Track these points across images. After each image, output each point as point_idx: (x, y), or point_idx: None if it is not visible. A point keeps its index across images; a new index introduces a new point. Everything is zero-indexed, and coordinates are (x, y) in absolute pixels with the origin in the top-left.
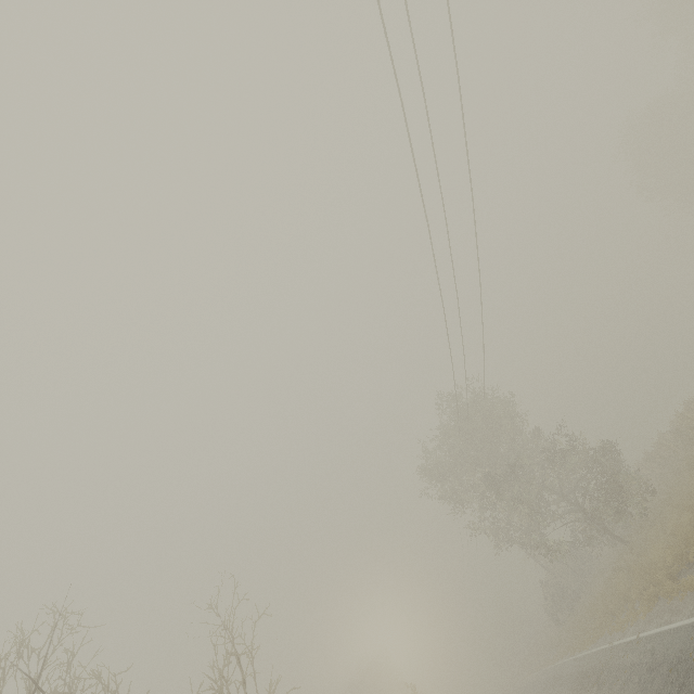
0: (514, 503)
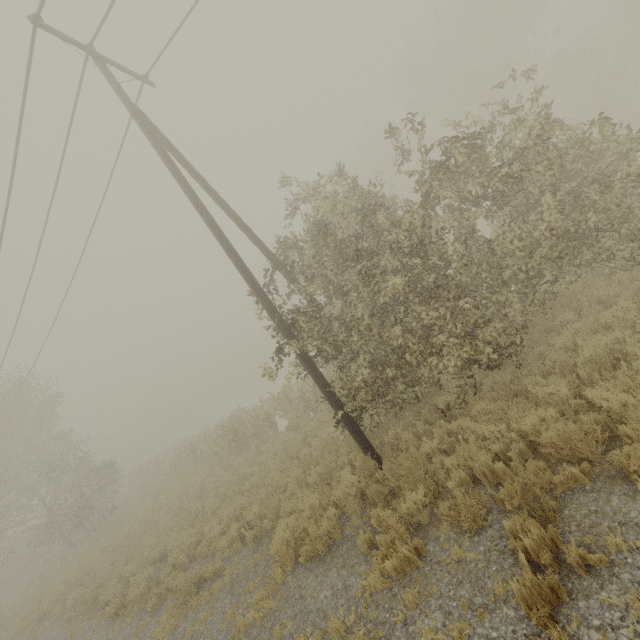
0: None
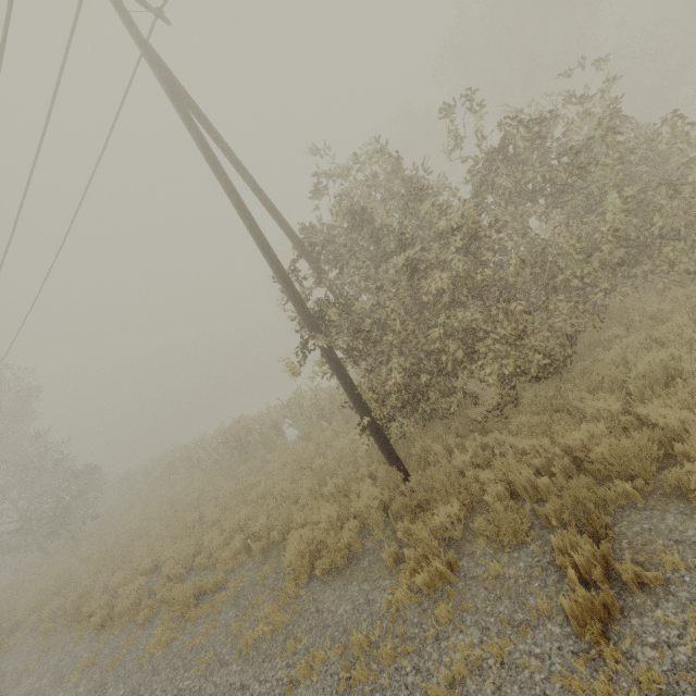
0: None
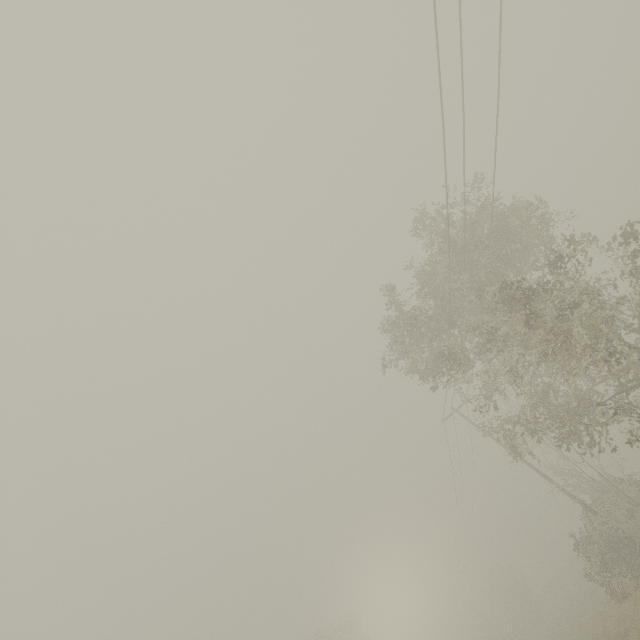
0: (562, 321)
